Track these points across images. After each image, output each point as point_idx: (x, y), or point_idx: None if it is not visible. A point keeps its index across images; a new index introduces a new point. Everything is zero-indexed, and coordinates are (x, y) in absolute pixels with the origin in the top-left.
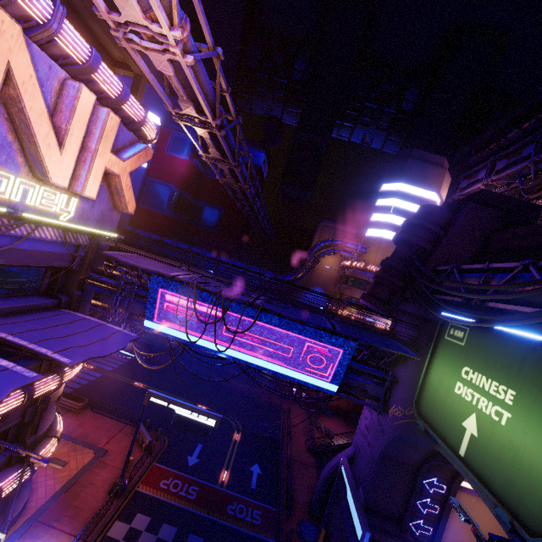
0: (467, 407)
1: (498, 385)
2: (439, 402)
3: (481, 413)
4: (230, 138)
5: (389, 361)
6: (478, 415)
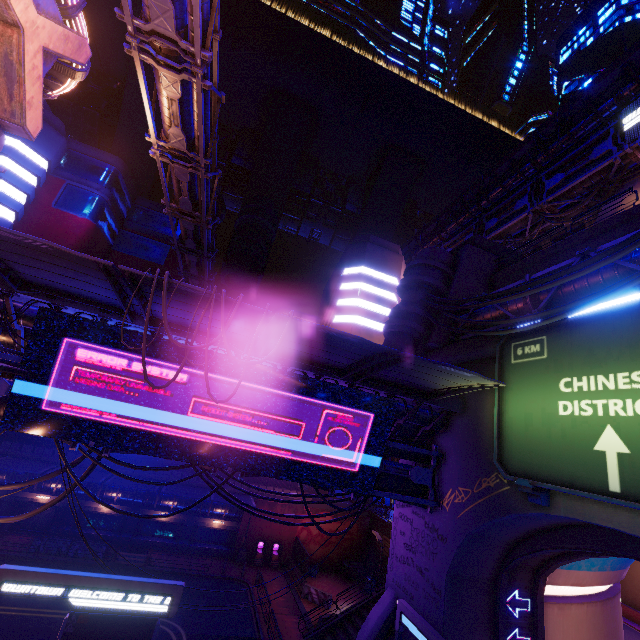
0: (591, 424)
1: (628, 374)
2: (538, 441)
3: (620, 420)
4: (208, 113)
5: (431, 428)
6: (617, 424)
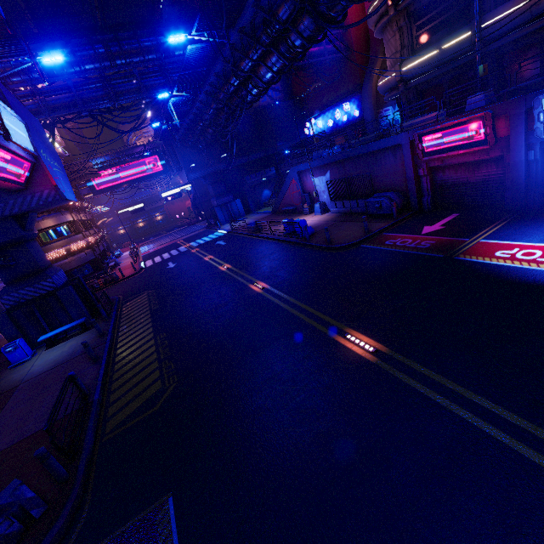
0: None
1: None
2: None
3: None
4: None
5: None
6: None
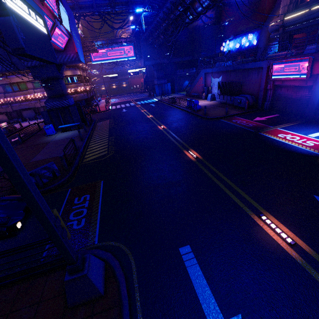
0: None
1: None
2: None
3: None
4: None
5: None
6: None
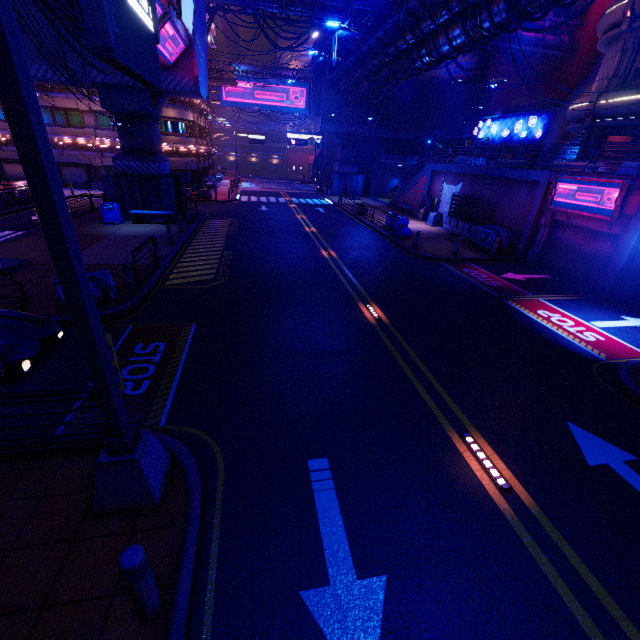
0: None
1: None
2: None
3: None
4: None
5: None
6: None
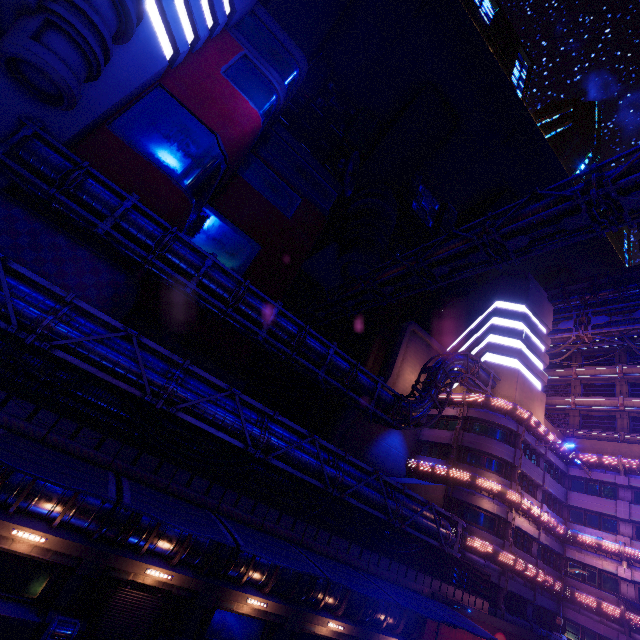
0: None
1: None
2: None
3: None
4: None
5: None
6: None
